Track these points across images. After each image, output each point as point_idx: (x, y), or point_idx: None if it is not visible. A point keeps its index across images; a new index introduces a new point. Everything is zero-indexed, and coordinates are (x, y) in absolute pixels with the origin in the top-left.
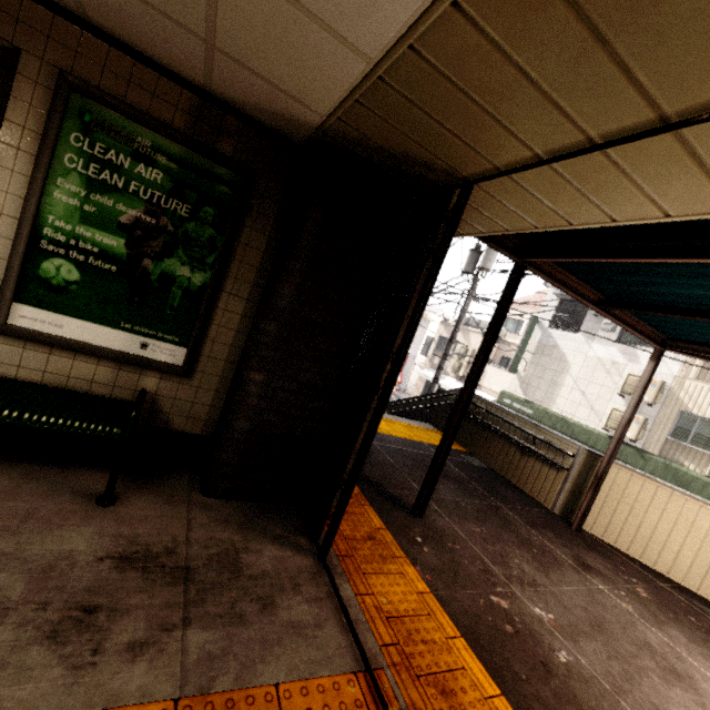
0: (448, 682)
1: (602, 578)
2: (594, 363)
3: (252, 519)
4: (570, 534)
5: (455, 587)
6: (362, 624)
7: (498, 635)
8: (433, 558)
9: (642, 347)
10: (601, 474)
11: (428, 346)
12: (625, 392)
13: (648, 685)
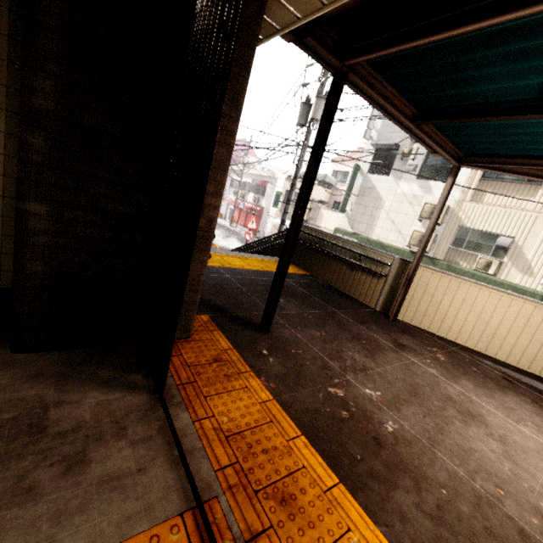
0: (288, 488)
1: (414, 353)
2: (400, 198)
3: (76, 367)
4: (389, 324)
5: (297, 388)
6: (197, 451)
7: (336, 422)
8: (277, 366)
9: (435, 181)
10: (411, 275)
11: (278, 200)
12: (422, 217)
13: (453, 430)
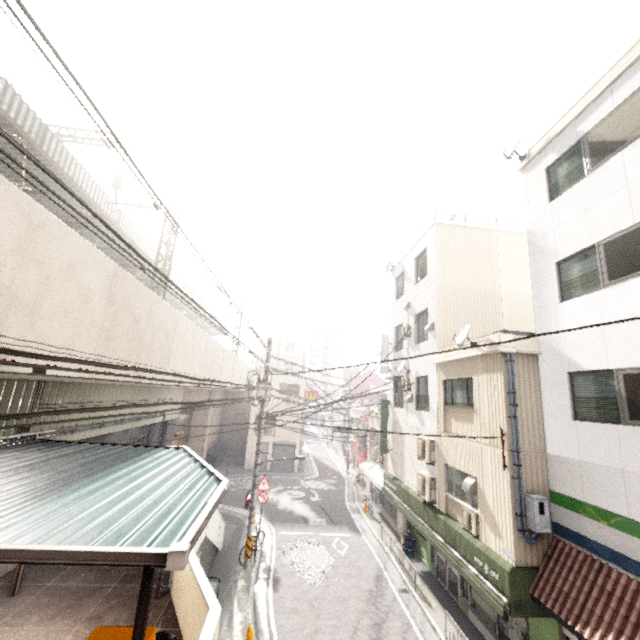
0: None
1: (93, 624)
2: (411, 432)
3: None
4: None
5: None
6: None
7: None
8: None
9: (423, 411)
10: None
11: (364, 439)
12: (418, 455)
13: None
